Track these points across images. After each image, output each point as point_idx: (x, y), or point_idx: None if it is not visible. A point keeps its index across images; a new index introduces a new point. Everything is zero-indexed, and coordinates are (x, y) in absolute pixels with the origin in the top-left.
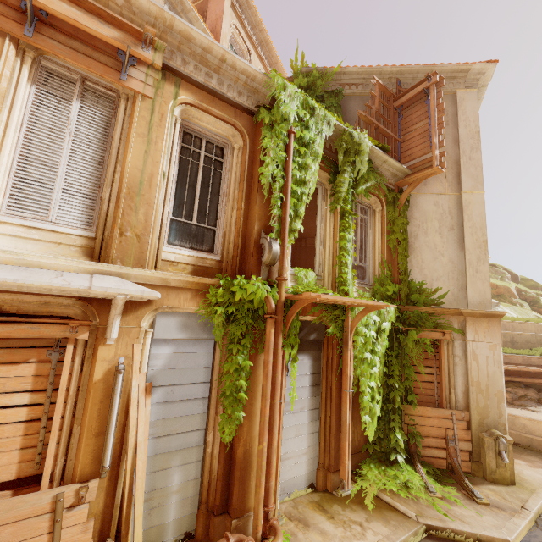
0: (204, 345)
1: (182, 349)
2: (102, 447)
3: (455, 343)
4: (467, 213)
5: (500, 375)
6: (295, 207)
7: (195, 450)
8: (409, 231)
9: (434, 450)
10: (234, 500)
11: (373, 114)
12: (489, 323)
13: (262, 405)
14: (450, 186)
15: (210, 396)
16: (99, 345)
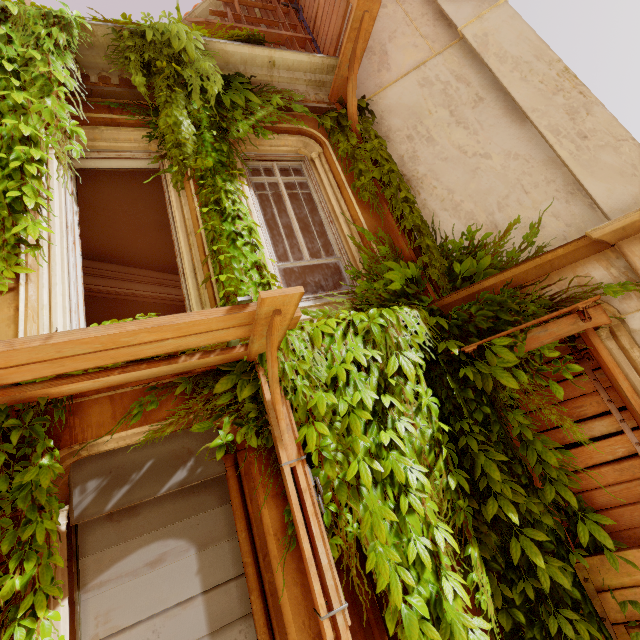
0: None
1: None
2: None
3: (630, 323)
4: (492, 53)
5: None
6: (6, 193)
7: None
8: (396, 157)
9: None
10: None
11: (231, 19)
12: None
13: None
14: (435, 41)
15: None
16: None
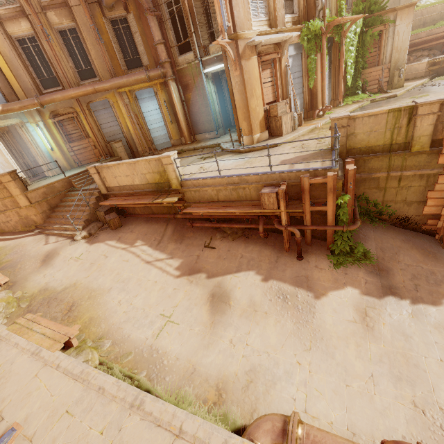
0: (299, 57)
1: (294, 59)
2: (287, 91)
3: (389, 29)
4: None
5: (407, 40)
6: None
7: (301, 95)
8: None
9: (373, 86)
10: (314, 105)
11: None
12: (408, 11)
13: (323, 70)
14: None
15: (303, 76)
16: (281, 59)
